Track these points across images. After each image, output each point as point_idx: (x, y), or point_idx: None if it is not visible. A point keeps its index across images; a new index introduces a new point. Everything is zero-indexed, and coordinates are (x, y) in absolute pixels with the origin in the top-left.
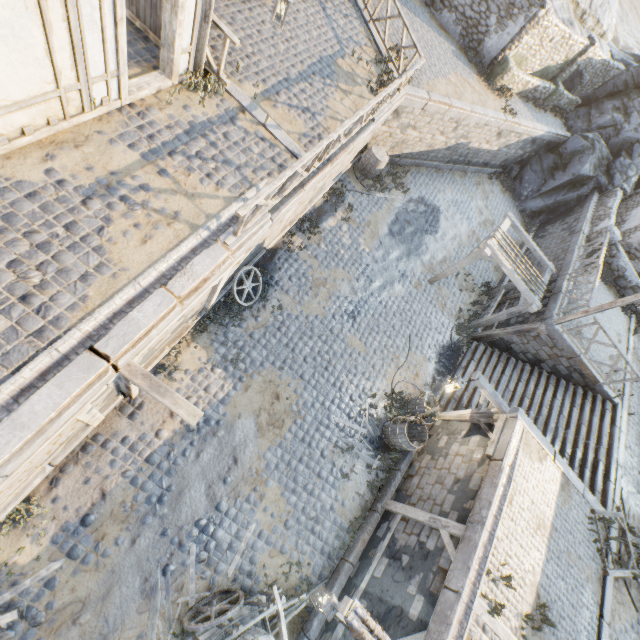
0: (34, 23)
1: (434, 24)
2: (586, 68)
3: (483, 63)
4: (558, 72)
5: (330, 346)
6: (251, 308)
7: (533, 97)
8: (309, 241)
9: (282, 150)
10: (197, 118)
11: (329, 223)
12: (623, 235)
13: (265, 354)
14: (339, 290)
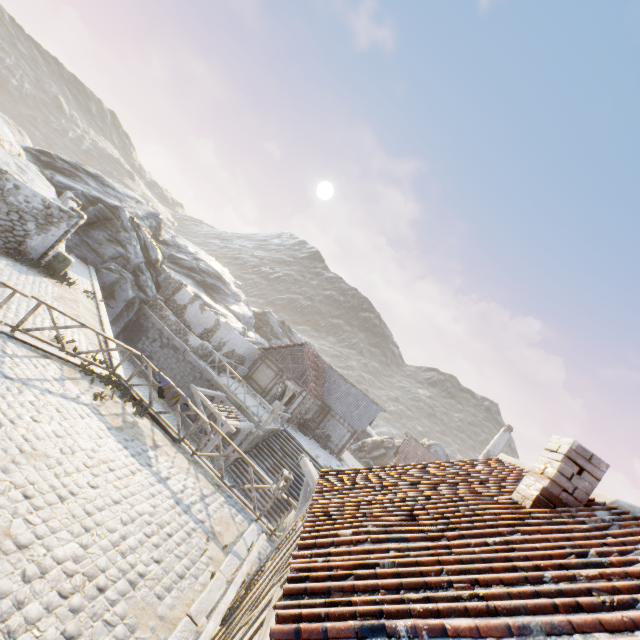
0: None
1: None
2: None
3: (32, 258)
4: None
5: None
6: None
7: None
8: None
9: None
10: None
11: None
12: (204, 339)
13: None
14: None
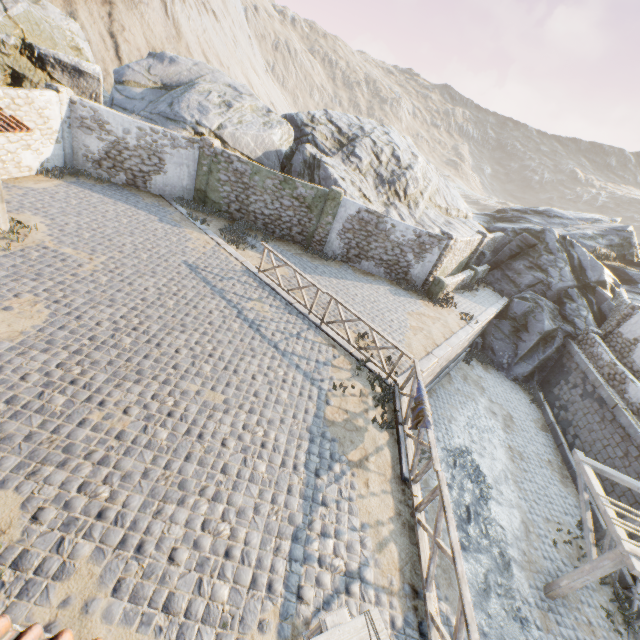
0: None
1: (360, 275)
2: (483, 247)
3: (416, 285)
4: (468, 259)
5: None
6: None
7: (463, 286)
8: None
9: None
10: None
11: None
12: None
13: None
14: None
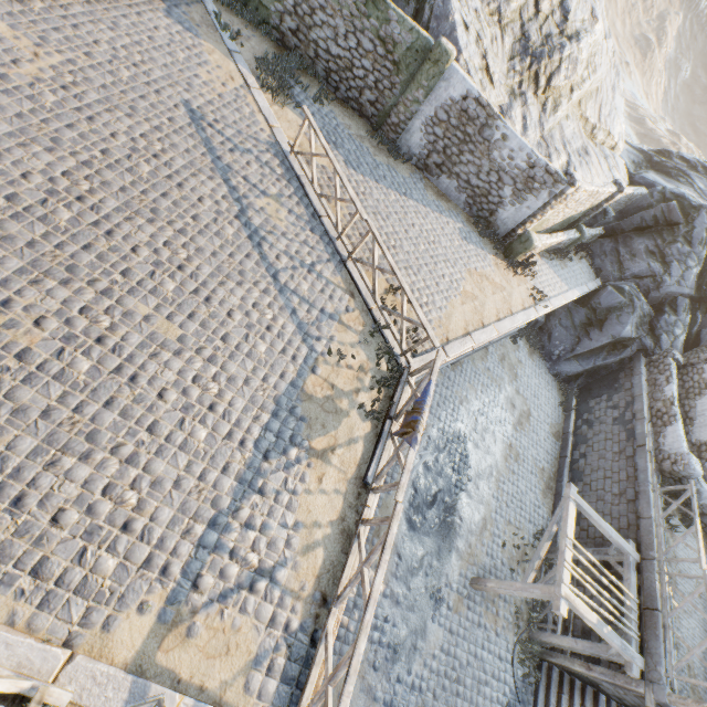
0: None
1: (431, 196)
2: (610, 204)
3: (498, 234)
4: (581, 215)
5: None
6: None
7: (557, 250)
8: None
9: None
10: None
11: None
12: (699, 454)
13: None
14: None
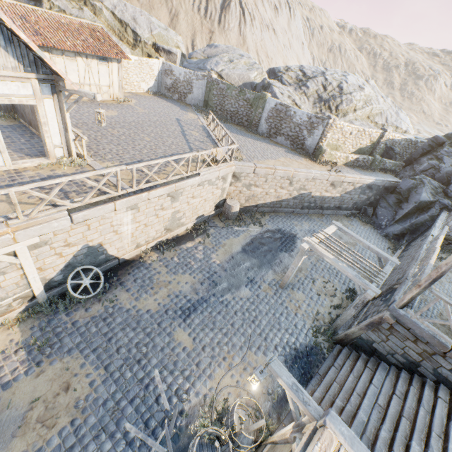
0: None
1: (272, 143)
2: (394, 145)
3: (309, 153)
4: (371, 150)
5: (152, 338)
6: (86, 300)
7: (358, 164)
8: (164, 255)
9: (111, 185)
10: (56, 174)
11: (187, 245)
12: None
13: (78, 341)
14: (180, 290)
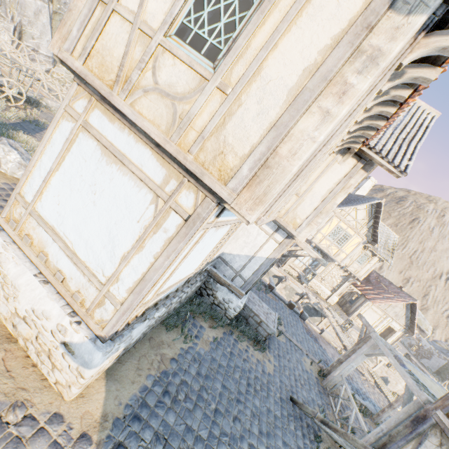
0: (375, 320)
1: None
2: None
3: None
4: None
5: None
6: None
7: None
8: None
9: None
10: None
11: None
12: None
13: None
14: None
